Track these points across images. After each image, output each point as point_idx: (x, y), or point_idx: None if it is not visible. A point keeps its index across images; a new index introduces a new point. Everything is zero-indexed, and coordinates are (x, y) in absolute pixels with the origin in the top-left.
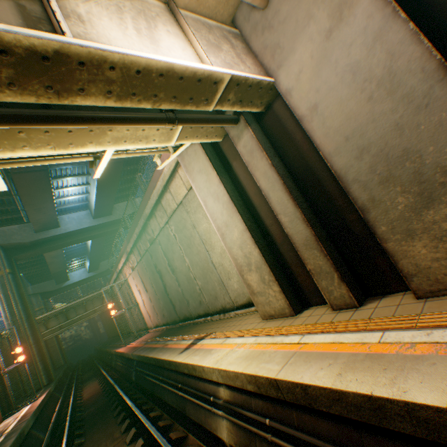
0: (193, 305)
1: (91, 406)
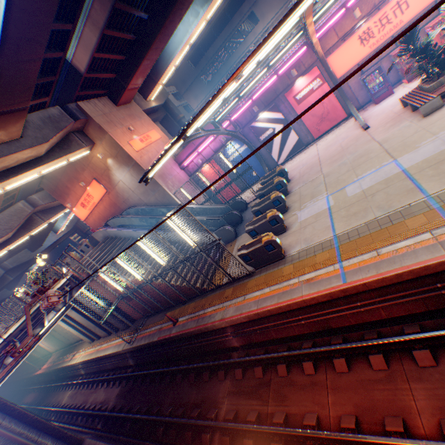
0: (72, 339)
1: (39, 398)
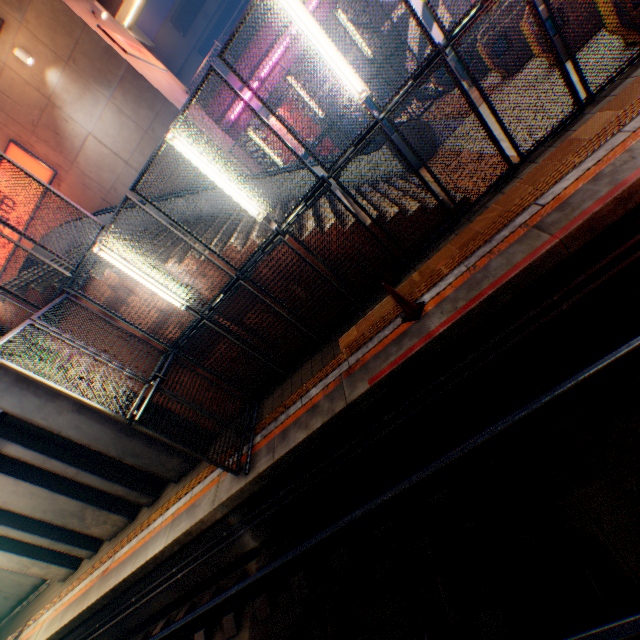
0: (0, 604)
1: None
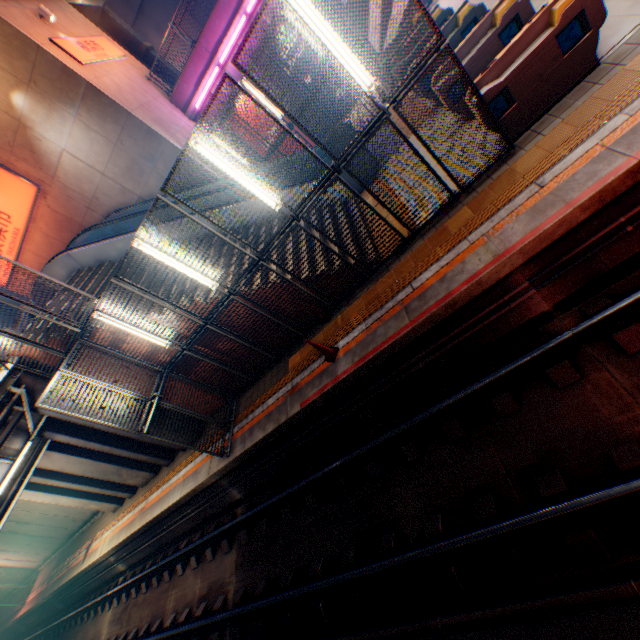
0: (71, 525)
1: None
